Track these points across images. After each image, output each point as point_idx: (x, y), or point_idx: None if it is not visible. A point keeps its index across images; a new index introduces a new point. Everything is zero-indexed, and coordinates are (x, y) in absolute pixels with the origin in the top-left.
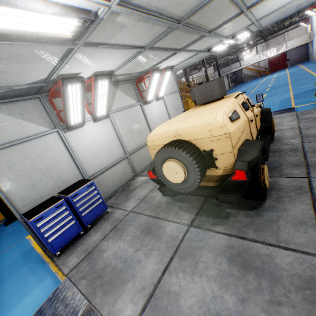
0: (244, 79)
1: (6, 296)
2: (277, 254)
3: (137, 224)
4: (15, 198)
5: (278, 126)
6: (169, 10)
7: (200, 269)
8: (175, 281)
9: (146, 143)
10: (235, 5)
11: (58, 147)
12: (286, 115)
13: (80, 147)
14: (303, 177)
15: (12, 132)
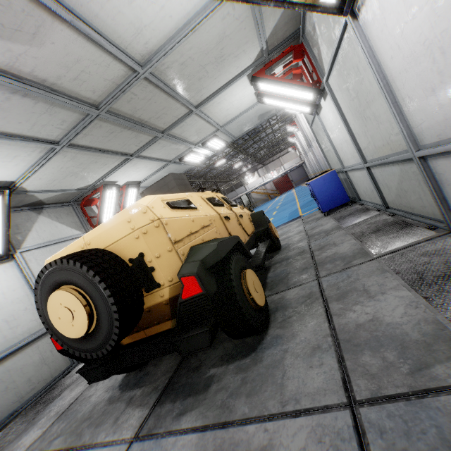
0: (255, 203)
1: None
2: (282, 434)
3: None
4: None
5: (286, 234)
6: (65, 86)
7: None
8: None
9: None
10: (176, 100)
11: None
12: (293, 223)
13: None
14: (313, 281)
15: None
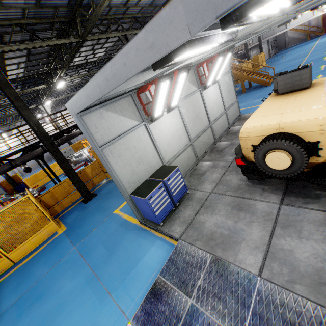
0: (287, 43)
1: (129, 252)
2: None
3: (225, 203)
4: (124, 181)
5: None
6: None
7: (305, 235)
8: (284, 243)
9: (205, 129)
10: None
11: (145, 138)
12: None
13: (159, 137)
14: None
15: (117, 127)
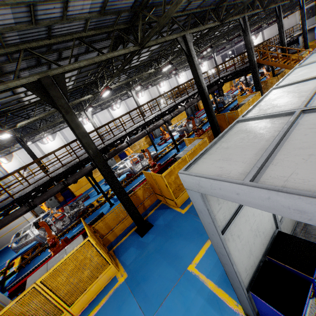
0: None
1: None
2: None
3: None
4: (241, 272)
5: None
6: None
7: None
8: None
9: None
10: None
11: None
12: None
13: None
14: None
15: None
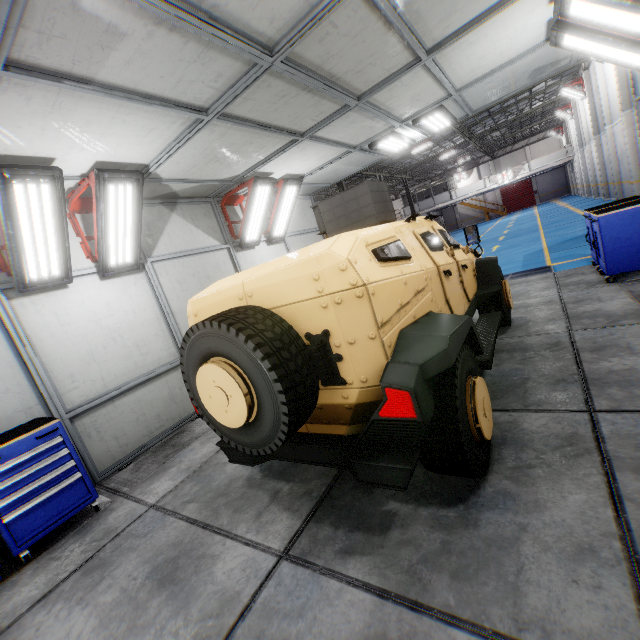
0: (460, 222)
1: None
2: None
3: (150, 549)
4: None
5: (520, 298)
6: (231, 10)
7: None
8: None
9: None
10: (398, 37)
11: None
12: (535, 279)
13: (51, 336)
14: (580, 412)
15: None
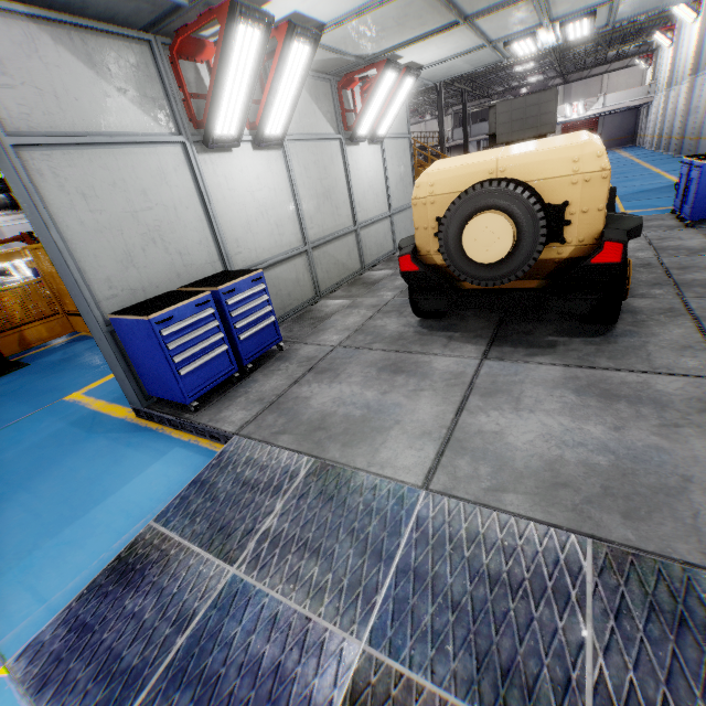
0: None
1: (78, 481)
2: (656, 380)
3: (365, 362)
4: (91, 275)
5: None
6: None
7: (528, 405)
8: (486, 421)
9: (343, 232)
10: None
11: (182, 183)
12: None
13: (223, 199)
14: (673, 298)
15: (91, 111)
